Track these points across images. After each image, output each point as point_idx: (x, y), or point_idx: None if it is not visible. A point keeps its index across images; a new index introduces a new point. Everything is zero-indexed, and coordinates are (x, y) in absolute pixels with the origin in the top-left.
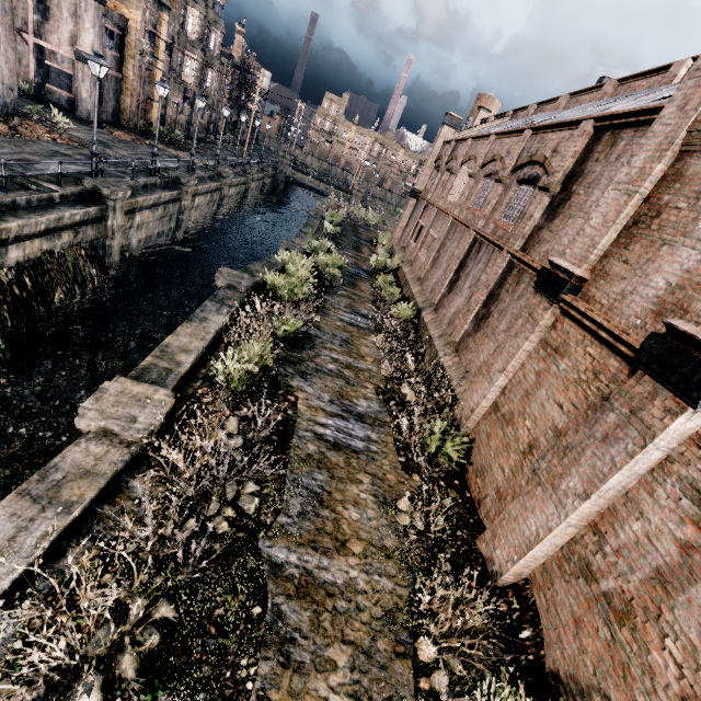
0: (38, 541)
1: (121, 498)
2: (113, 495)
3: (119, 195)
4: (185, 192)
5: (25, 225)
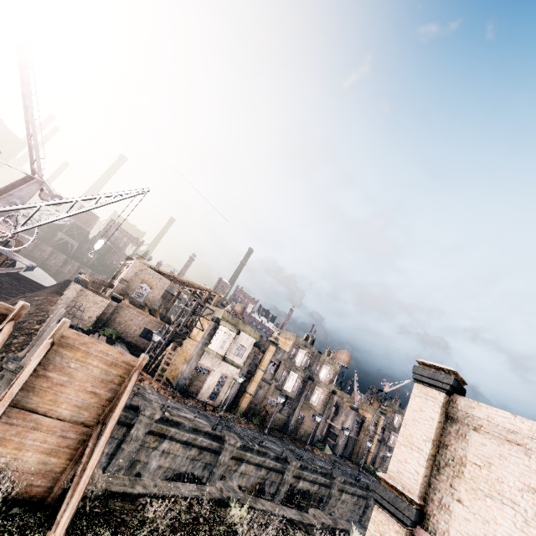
0: (298, 517)
1: (312, 529)
2: (311, 528)
3: (339, 478)
4: (370, 495)
5: (308, 474)
